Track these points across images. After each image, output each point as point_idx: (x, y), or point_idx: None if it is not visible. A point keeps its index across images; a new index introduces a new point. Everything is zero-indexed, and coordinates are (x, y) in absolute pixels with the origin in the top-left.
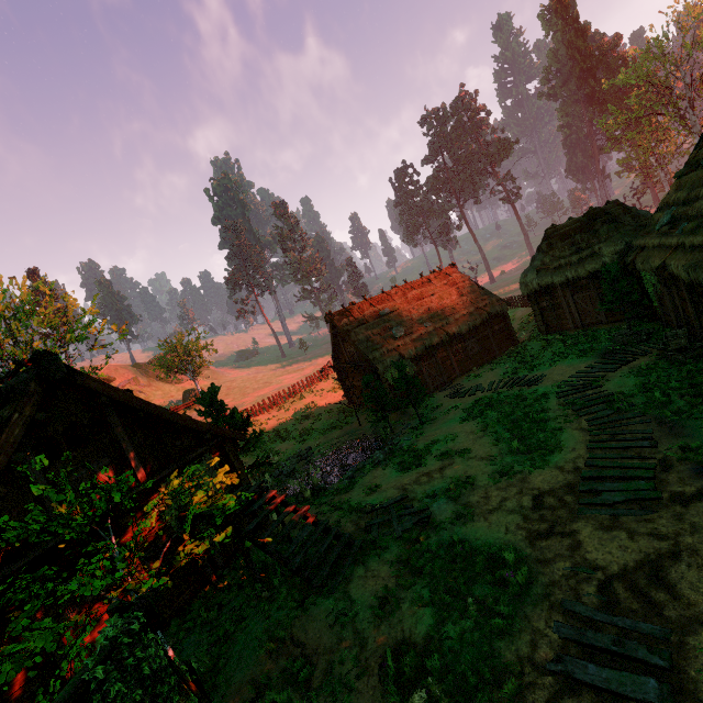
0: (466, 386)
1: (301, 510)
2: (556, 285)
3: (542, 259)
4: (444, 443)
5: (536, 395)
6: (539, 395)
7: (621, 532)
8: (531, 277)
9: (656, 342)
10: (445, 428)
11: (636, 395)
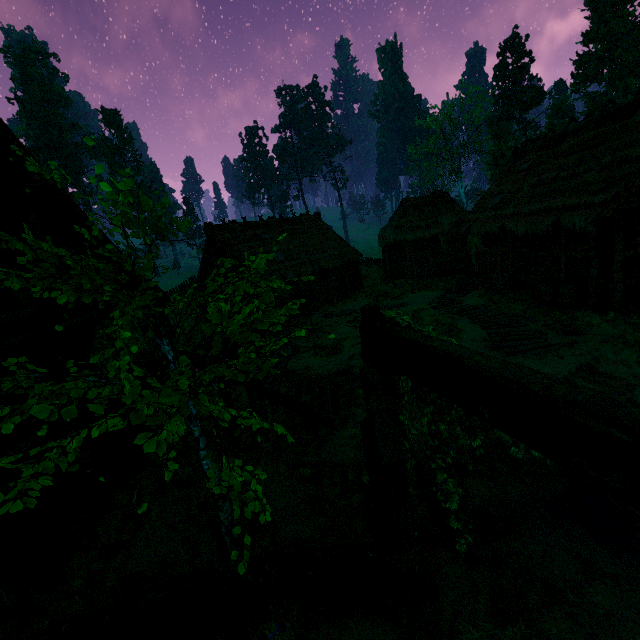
0: (336, 310)
1: (282, 363)
2: (405, 242)
3: (398, 220)
4: (351, 339)
5: (415, 309)
6: (417, 309)
7: (553, 357)
8: (389, 232)
9: (479, 284)
10: (341, 333)
11: (491, 306)
